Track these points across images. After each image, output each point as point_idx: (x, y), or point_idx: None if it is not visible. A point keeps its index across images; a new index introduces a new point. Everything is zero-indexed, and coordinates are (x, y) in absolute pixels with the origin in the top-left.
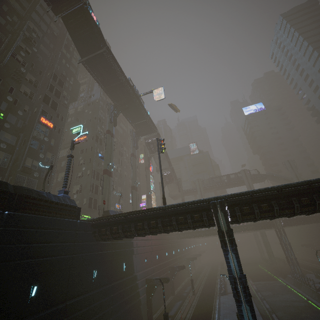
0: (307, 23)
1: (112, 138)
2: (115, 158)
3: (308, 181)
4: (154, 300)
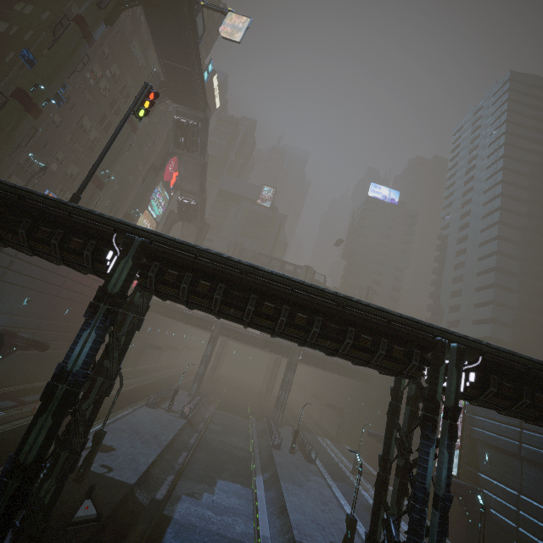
0: (526, 113)
1: (85, 43)
2: (94, 105)
3: (288, 277)
4: (11, 369)
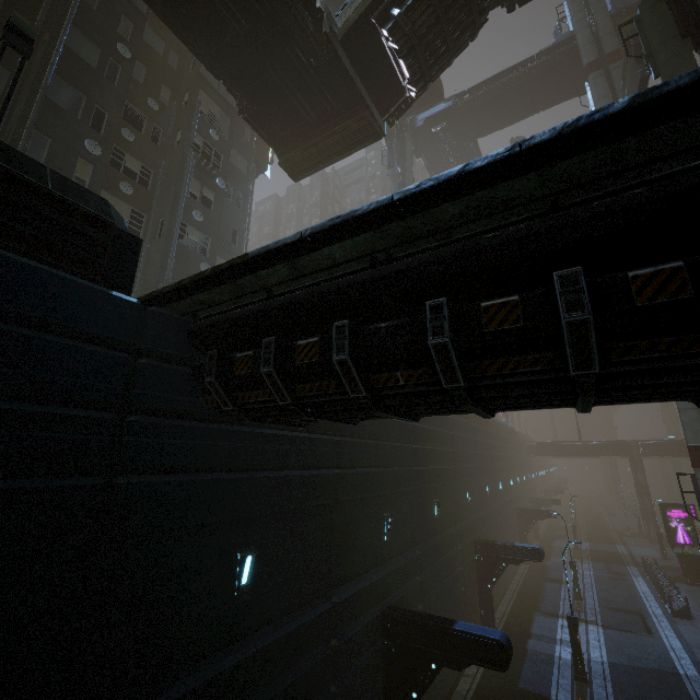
0: None
1: None
2: None
3: None
4: None
